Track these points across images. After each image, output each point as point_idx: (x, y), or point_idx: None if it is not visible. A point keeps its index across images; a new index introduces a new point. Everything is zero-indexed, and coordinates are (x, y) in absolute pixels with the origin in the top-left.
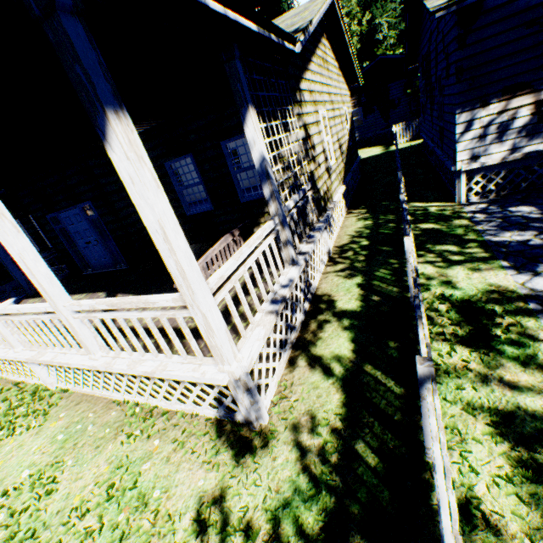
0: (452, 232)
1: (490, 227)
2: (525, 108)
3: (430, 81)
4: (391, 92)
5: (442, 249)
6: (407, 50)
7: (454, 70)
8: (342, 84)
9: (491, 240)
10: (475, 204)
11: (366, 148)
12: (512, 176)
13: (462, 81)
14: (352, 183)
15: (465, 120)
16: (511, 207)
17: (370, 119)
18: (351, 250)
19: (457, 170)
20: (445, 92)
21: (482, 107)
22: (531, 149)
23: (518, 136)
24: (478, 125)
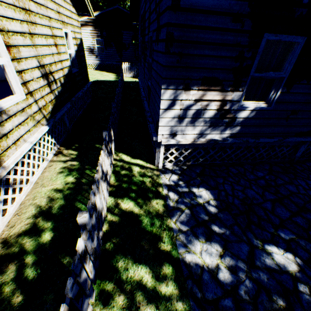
0: (149, 229)
1: (183, 225)
2: (214, 102)
3: (145, 39)
4: (124, 37)
5: (136, 276)
6: (131, 5)
7: (164, 35)
8: (64, 2)
9: (185, 260)
10: (169, 172)
11: (105, 71)
12: (195, 153)
13: (171, 53)
14: (76, 110)
15: (169, 98)
16: (195, 187)
17: (109, 51)
18: (17, 260)
19: (158, 141)
20: (154, 56)
21: (184, 89)
22: (211, 137)
23: (205, 124)
24: (180, 106)
